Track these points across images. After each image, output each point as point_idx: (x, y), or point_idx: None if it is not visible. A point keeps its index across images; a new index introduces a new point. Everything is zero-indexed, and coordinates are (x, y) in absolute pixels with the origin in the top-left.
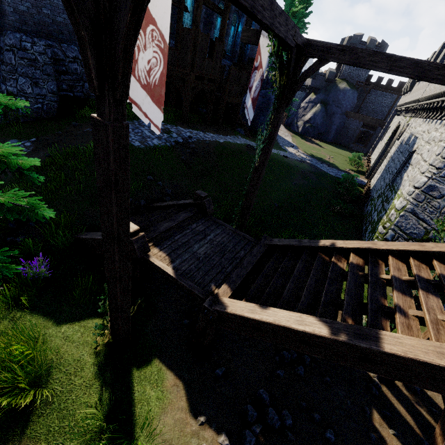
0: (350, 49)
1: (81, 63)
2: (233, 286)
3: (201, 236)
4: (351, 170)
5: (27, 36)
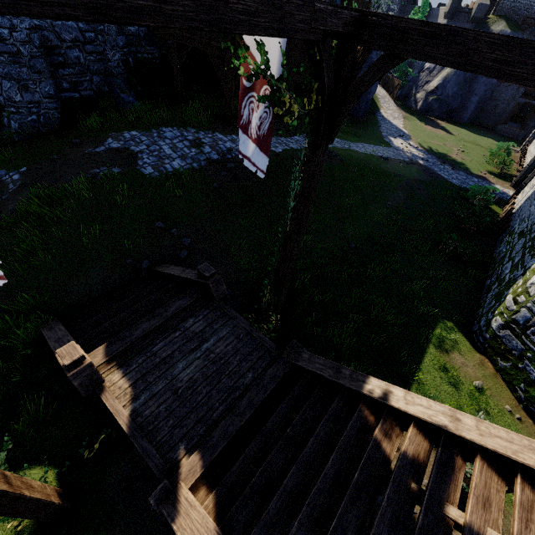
0: (450, 31)
1: (83, 47)
2: (208, 456)
3: (195, 344)
4: (489, 173)
5: (3, 18)
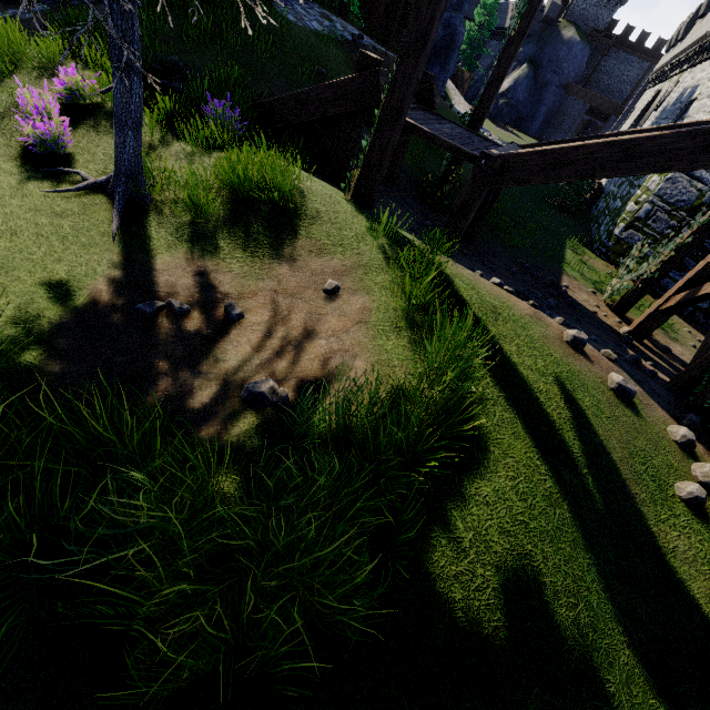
0: None
1: None
2: None
3: (437, 122)
4: None
5: None
